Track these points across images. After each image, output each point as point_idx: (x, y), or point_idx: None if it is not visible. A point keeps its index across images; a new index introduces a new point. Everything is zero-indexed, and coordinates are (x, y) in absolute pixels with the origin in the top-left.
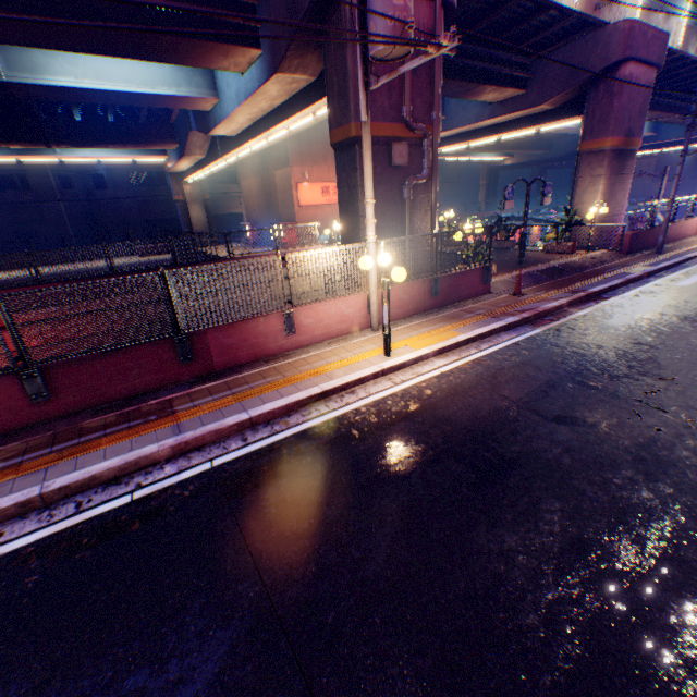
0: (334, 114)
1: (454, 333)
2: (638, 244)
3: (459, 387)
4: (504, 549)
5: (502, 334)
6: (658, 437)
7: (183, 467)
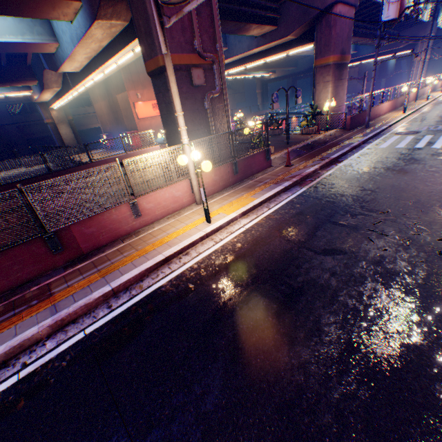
0: (145, 50)
1: (252, 199)
2: (355, 123)
3: (259, 238)
4: (302, 362)
5: (282, 195)
6: (386, 255)
7: (61, 341)
